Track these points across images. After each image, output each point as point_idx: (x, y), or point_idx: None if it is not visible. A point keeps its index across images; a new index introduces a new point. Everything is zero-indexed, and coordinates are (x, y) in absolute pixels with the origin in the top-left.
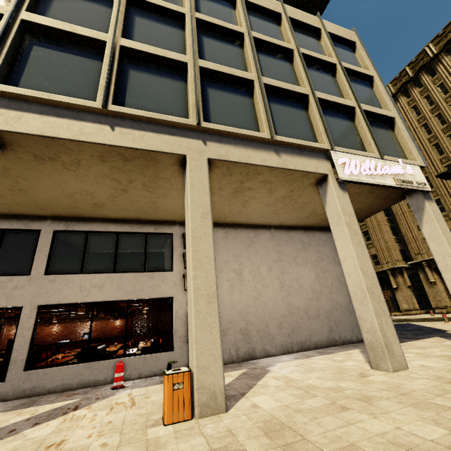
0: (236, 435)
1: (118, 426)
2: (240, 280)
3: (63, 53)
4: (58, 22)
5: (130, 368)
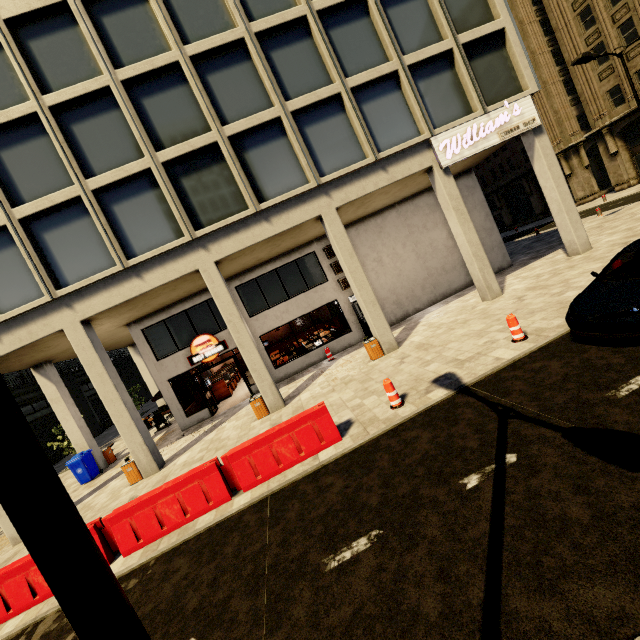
0: (405, 353)
1: (353, 368)
2: (382, 266)
3: (197, 172)
4: (178, 147)
5: (330, 349)
